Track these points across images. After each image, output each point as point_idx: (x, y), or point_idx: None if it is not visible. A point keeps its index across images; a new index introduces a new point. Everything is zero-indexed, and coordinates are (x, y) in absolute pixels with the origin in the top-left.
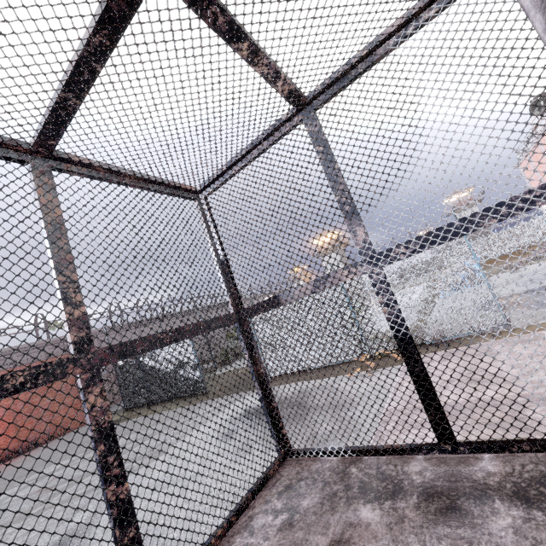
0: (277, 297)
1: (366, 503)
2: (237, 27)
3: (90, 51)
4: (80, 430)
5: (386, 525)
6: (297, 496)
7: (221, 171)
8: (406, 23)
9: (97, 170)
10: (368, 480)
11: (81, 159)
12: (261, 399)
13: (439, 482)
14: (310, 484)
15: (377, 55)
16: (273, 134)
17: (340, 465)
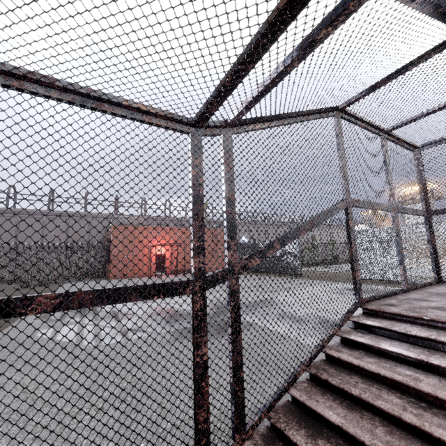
0: None
1: None
2: None
3: None
4: None
5: None
6: None
7: (441, 139)
8: None
9: (393, 138)
10: None
11: (393, 134)
12: (431, 254)
13: None
14: None
15: None
16: None
17: None
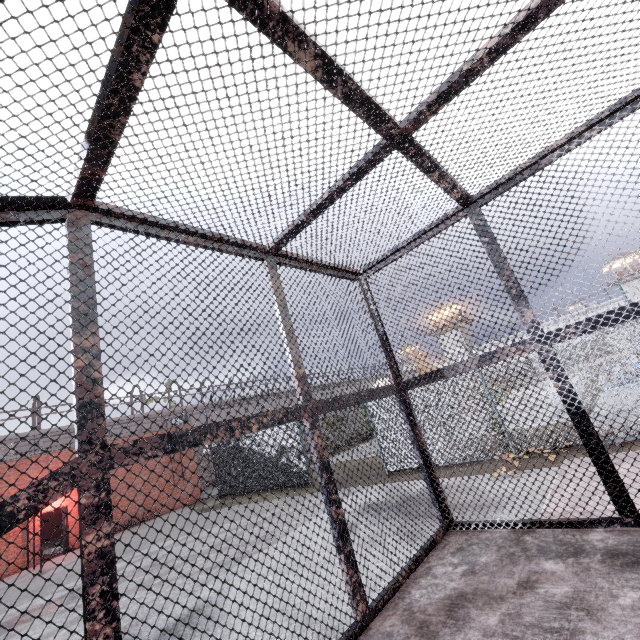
0: (440, 370)
1: (548, 559)
2: (435, 164)
3: (337, 191)
4: (174, 514)
5: (571, 572)
6: (472, 555)
7: (385, 257)
8: (569, 140)
9: (298, 261)
10: (546, 545)
11: (291, 254)
12: (422, 468)
13: (623, 546)
14: (484, 547)
15: (541, 164)
16: (437, 226)
17: (512, 535)
